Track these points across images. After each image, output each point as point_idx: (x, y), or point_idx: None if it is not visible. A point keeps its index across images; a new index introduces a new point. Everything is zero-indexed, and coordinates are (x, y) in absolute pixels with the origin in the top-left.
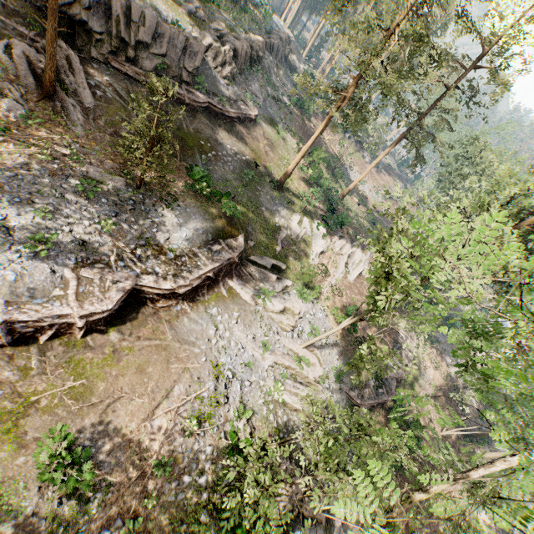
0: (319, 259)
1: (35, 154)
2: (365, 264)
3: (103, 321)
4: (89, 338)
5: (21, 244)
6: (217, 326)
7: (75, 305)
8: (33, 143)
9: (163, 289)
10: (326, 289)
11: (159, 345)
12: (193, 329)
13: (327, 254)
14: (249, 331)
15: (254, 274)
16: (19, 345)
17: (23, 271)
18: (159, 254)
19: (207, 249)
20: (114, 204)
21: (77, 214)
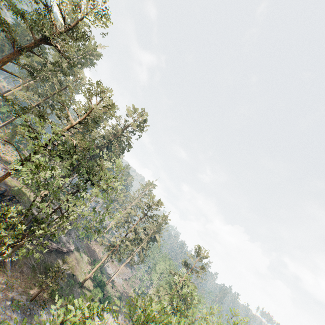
0: None
1: None
2: None
3: None
4: None
5: None
6: None
7: None
8: None
9: None
10: None
11: None
12: None
13: None
14: None
15: None
16: None
17: None
18: None
19: None
20: (23, 312)
21: (11, 321)
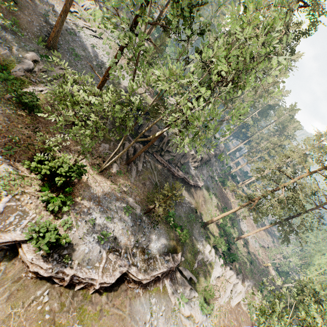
0: (216, 281)
1: (115, 189)
2: (243, 295)
3: (104, 287)
4: (94, 295)
5: (95, 233)
6: (152, 313)
7: (100, 275)
8: (116, 183)
9: (137, 277)
10: (216, 307)
11: (121, 315)
12: (140, 310)
13: (221, 279)
14: (167, 324)
15: (179, 280)
16: (67, 287)
17: (91, 249)
18: (142, 254)
19: (162, 258)
20: (133, 220)
21: (118, 222)
